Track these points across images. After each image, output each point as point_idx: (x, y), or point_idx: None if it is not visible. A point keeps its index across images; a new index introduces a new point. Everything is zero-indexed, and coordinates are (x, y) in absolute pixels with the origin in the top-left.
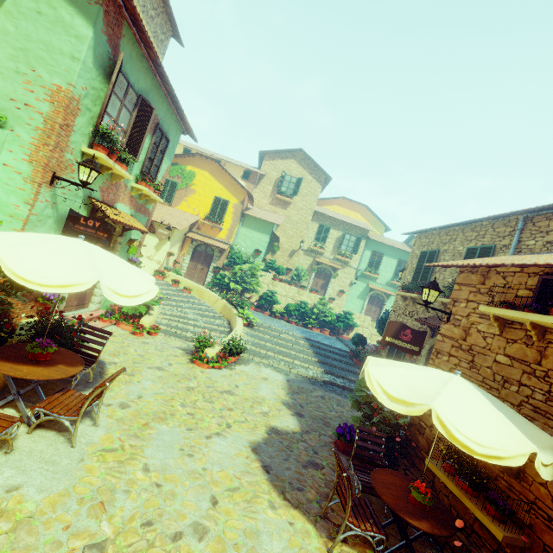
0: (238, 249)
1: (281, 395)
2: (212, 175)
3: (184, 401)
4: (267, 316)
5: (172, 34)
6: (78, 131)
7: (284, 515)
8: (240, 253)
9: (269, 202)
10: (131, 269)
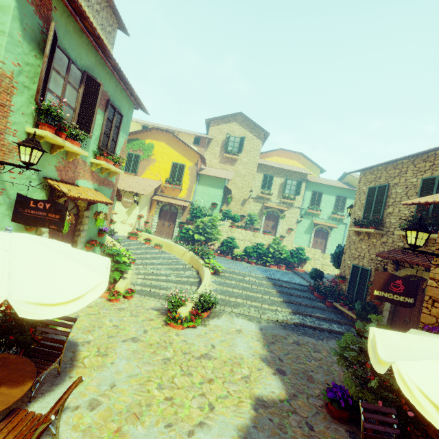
0: (198, 204)
1: (257, 349)
2: (168, 145)
3: (161, 380)
4: (229, 260)
5: (118, 26)
6: (17, 111)
7: None
8: (200, 208)
9: (218, 161)
10: (72, 260)
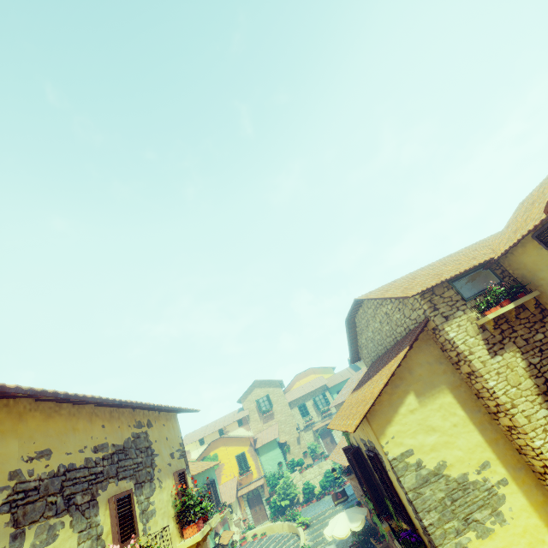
0: (269, 472)
1: None
2: (225, 446)
3: None
4: (315, 503)
5: None
6: None
7: None
8: (272, 474)
9: (262, 423)
10: None
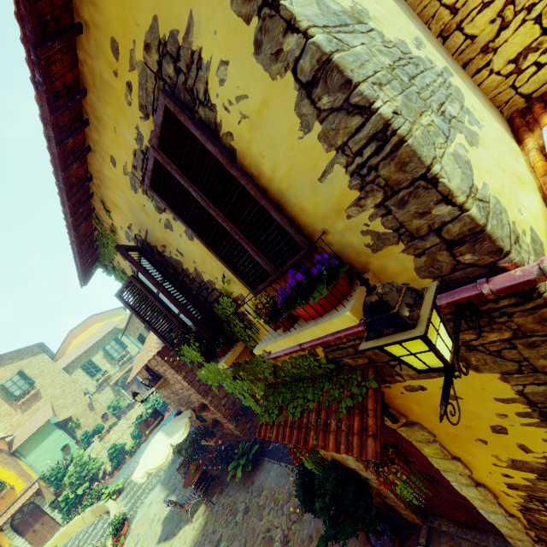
0: (48, 469)
1: (162, 497)
2: None
3: None
4: (130, 461)
5: None
6: None
7: (176, 540)
8: (54, 468)
9: (21, 414)
10: None
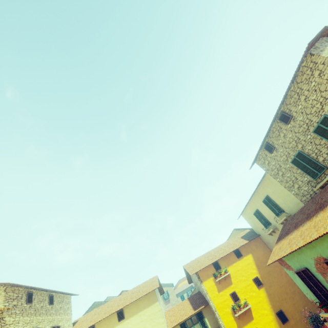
0: None
1: None
2: None
3: None
4: None
5: None
6: None
7: None
8: None
9: (165, 305)
10: None
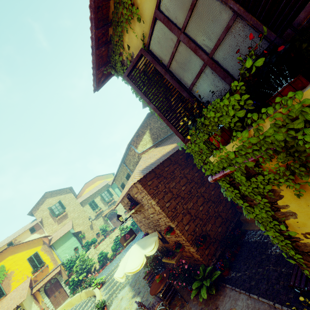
0: (66, 259)
1: (130, 296)
2: (14, 254)
3: None
4: (109, 264)
5: None
6: None
7: None
8: (69, 259)
9: (57, 224)
10: None
